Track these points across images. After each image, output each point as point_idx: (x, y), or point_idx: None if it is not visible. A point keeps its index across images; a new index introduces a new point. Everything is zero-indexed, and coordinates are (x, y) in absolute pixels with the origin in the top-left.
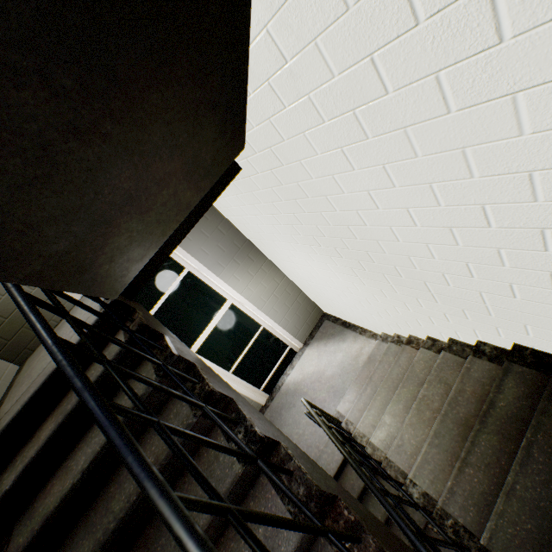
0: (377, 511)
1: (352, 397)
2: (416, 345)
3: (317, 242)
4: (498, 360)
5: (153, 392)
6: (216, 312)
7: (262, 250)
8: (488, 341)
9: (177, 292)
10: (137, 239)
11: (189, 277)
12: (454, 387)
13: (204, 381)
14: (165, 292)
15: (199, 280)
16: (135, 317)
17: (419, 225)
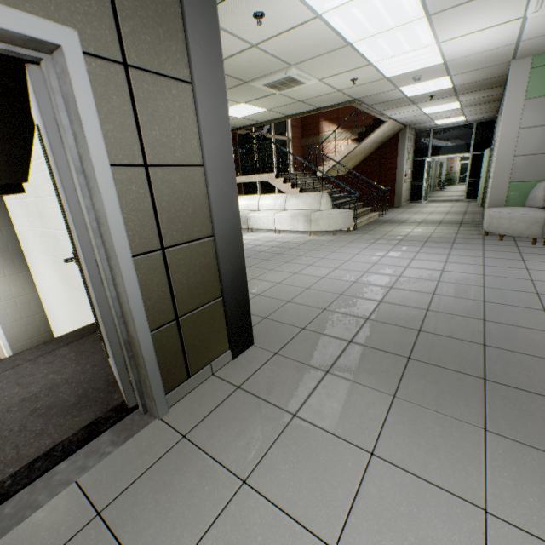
0: None
1: None
2: None
3: (50, 253)
4: None
5: None
6: None
7: (29, 262)
8: None
9: None
10: None
11: None
12: None
13: None
14: None
15: None
16: None
17: None
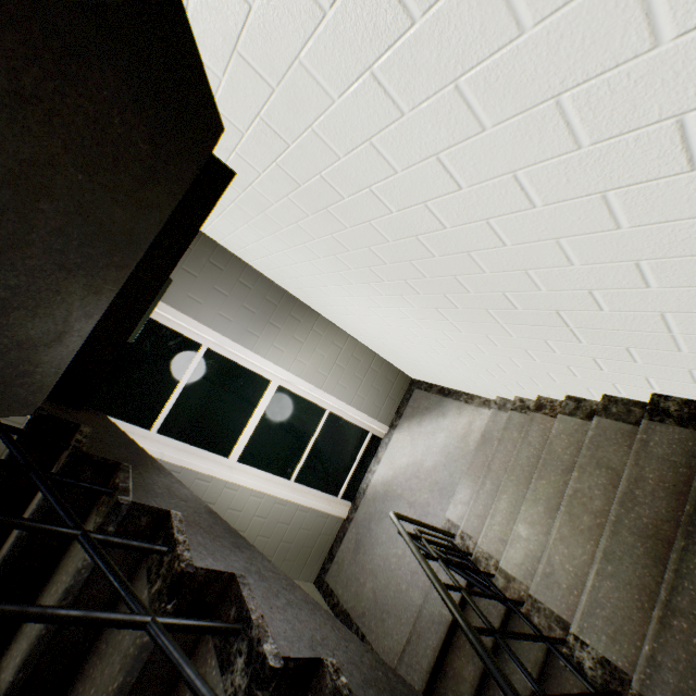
0: (524, 661)
1: (465, 496)
2: (550, 410)
3: (378, 276)
4: (695, 423)
5: (94, 576)
6: (257, 401)
7: (310, 304)
8: (672, 394)
9: (195, 381)
10: (19, 304)
11: (210, 357)
12: (626, 475)
13: (175, 551)
14: (177, 384)
15: (226, 359)
16: (73, 440)
17: (540, 203)
